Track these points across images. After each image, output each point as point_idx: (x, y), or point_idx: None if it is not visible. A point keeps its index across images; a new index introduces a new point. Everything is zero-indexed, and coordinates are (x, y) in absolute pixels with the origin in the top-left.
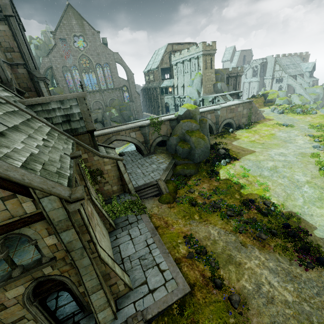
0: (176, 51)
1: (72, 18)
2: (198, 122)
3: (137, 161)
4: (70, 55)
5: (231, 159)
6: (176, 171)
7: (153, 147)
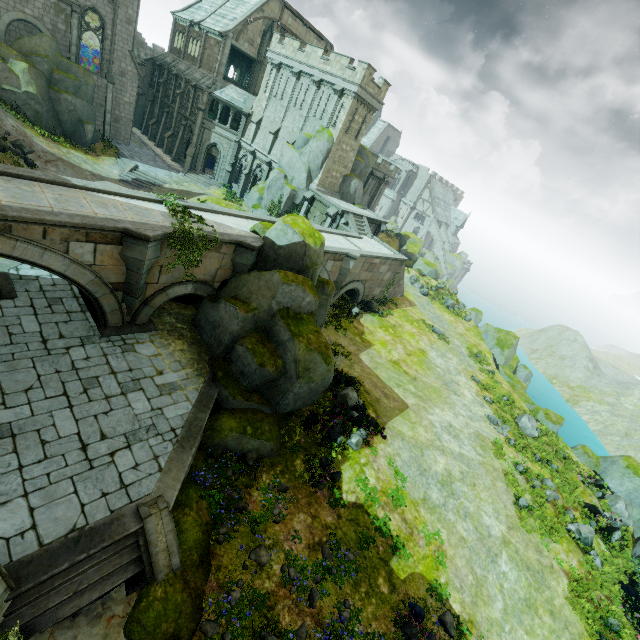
0: (287, 31)
1: None
2: (315, 285)
3: (71, 353)
4: None
5: (369, 428)
6: (217, 438)
7: (153, 308)
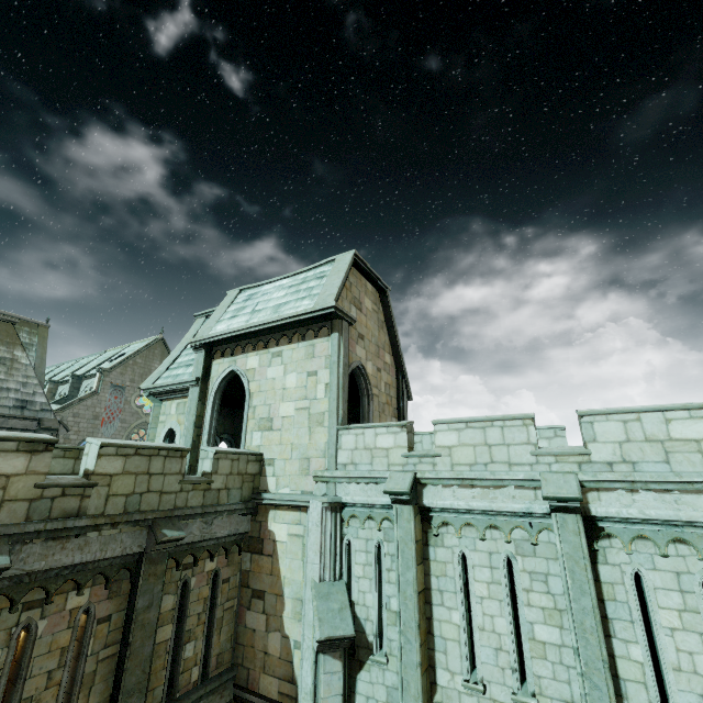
0: None
1: (157, 358)
2: None
3: None
4: (117, 418)
5: None
6: None
7: None
